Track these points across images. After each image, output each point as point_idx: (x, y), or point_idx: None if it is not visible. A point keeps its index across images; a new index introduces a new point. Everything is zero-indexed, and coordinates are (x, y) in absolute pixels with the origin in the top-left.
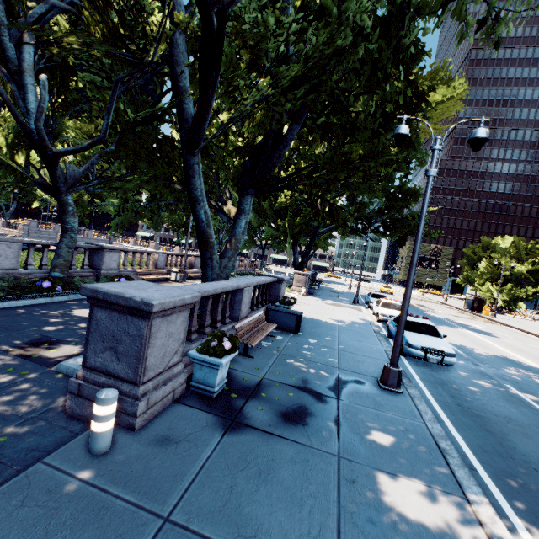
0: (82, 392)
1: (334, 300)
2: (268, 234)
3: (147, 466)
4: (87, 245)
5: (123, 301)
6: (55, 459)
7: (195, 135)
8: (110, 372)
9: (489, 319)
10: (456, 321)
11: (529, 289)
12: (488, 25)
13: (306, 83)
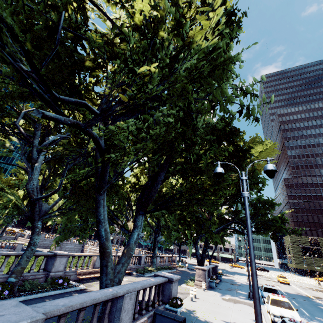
0: None
1: (232, 294)
2: (175, 236)
3: None
4: (46, 253)
5: None
6: None
7: (101, 184)
8: None
9: None
10: None
11: None
12: (244, 115)
13: (159, 152)
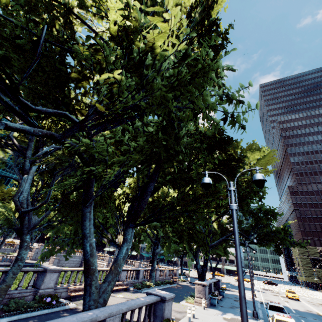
0: None
1: (235, 312)
2: (174, 249)
3: None
4: (35, 268)
5: None
6: None
7: (86, 195)
8: None
9: None
10: None
11: None
12: (229, 123)
13: (147, 162)
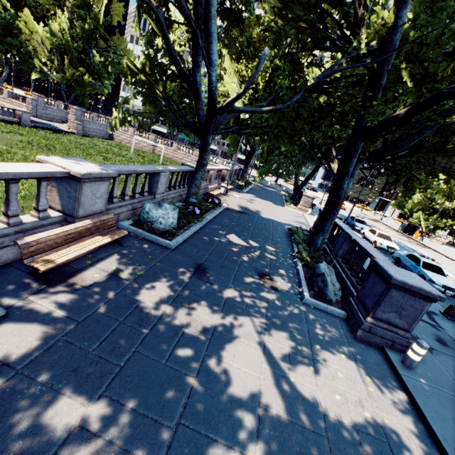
0: (371, 331)
1: None
2: None
3: (435, 376)
4: (191, 169)
5: (423, 293)
6: (402, 372)
7: (381, 130)
8: (391, 323)
9: (420, 243)
10: (407, 245)
11: (448, 221)
12: None
13: None
